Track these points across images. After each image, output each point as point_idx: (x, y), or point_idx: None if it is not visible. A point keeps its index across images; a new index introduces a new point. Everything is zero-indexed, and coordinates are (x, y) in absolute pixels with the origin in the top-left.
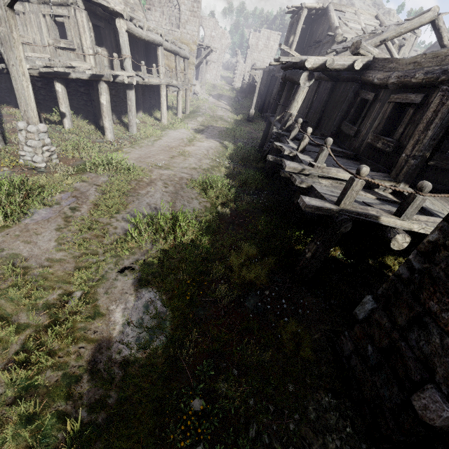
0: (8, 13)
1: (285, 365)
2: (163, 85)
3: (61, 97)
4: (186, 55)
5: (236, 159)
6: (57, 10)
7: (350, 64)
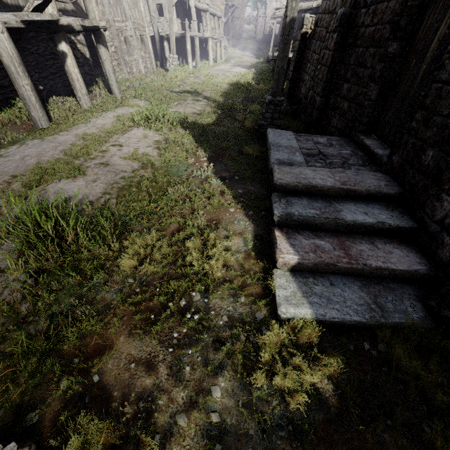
0: (172, 9)
1: None
2: (210, 38)
3: (166, 49)
4: (220, 15)
5: (257, 74)
6: (160, 1)
7: (311, 5)
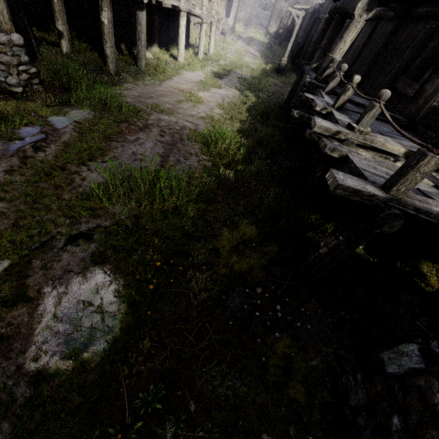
0: None
1: (264, 402)
2: (184, 12)
3: (57, 9)
4: None
5: (255, 114)
6: None
7: None
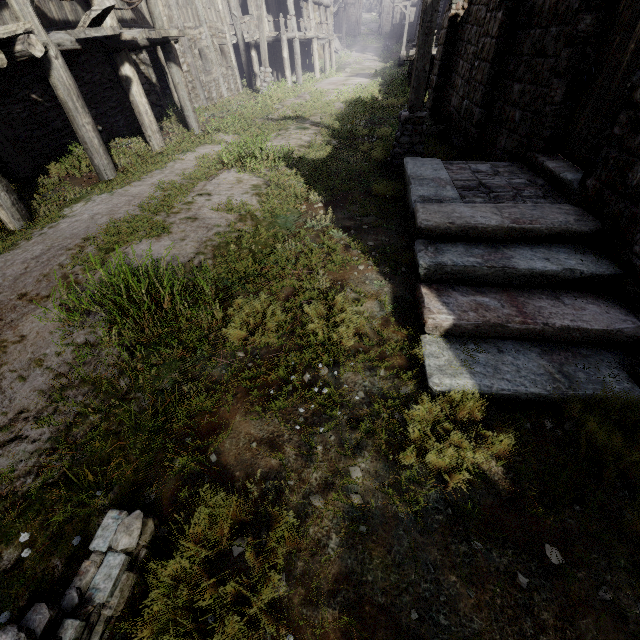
0: (261, 3)
1: None
2: (314, 39)
3: (255, 61)
4: (328, 3)
5: (385, 84)
6: None
7: None
